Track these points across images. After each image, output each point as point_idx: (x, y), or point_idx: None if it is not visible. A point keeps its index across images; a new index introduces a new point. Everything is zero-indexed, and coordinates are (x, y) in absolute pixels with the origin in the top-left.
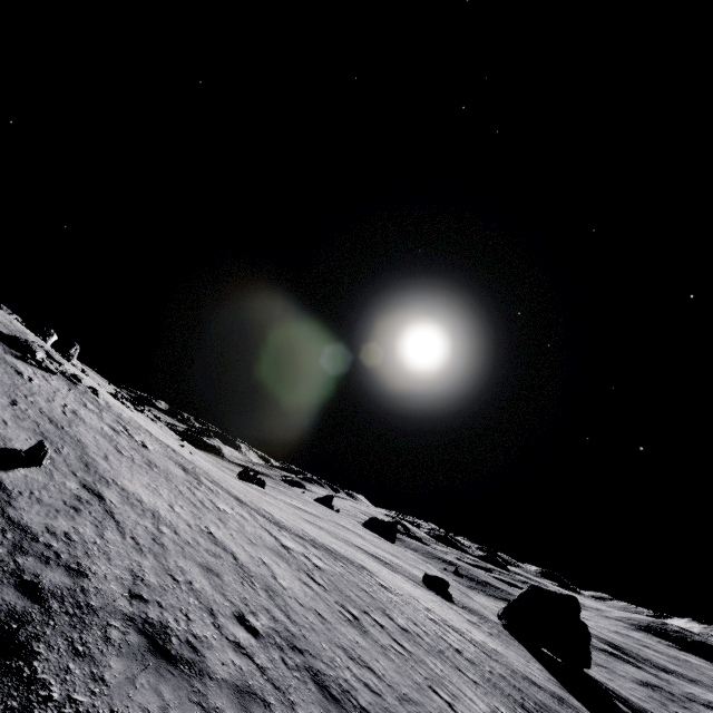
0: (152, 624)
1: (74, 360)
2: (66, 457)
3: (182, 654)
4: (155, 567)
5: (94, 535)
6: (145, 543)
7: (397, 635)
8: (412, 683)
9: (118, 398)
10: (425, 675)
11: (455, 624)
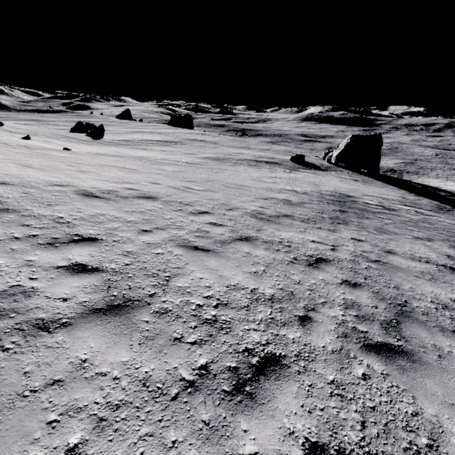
0: None
1: None
2: None
3: None
4: None
5: None
6: None
7: None
8: None
9: None
10: None
11: (386, 196)
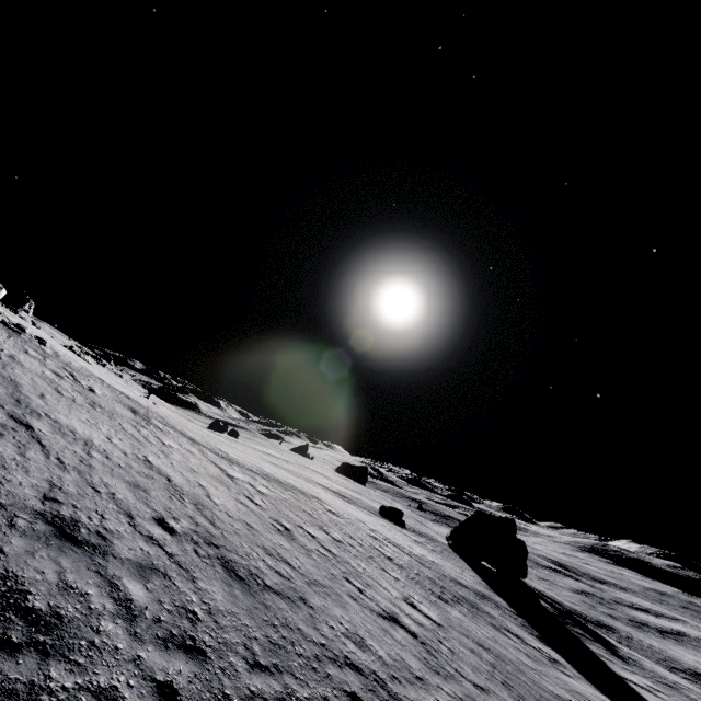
0: (62, 519)
1: (21, 312)
2: None
3: (89, 540)
4: (77, 481)
5: (14, 453)
6: (71, 463)
7: (327, 543)
8: (328, 574)
9: (74, 351)
10: (343, 570)
11: (397, 542)
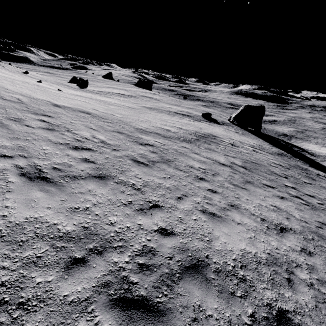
0: None
1: None
2: (199, 305)
3: None
4: None
5: None
6: None
7: (299, 188)
8: None
9: None
10: None
11: (246, 142)
